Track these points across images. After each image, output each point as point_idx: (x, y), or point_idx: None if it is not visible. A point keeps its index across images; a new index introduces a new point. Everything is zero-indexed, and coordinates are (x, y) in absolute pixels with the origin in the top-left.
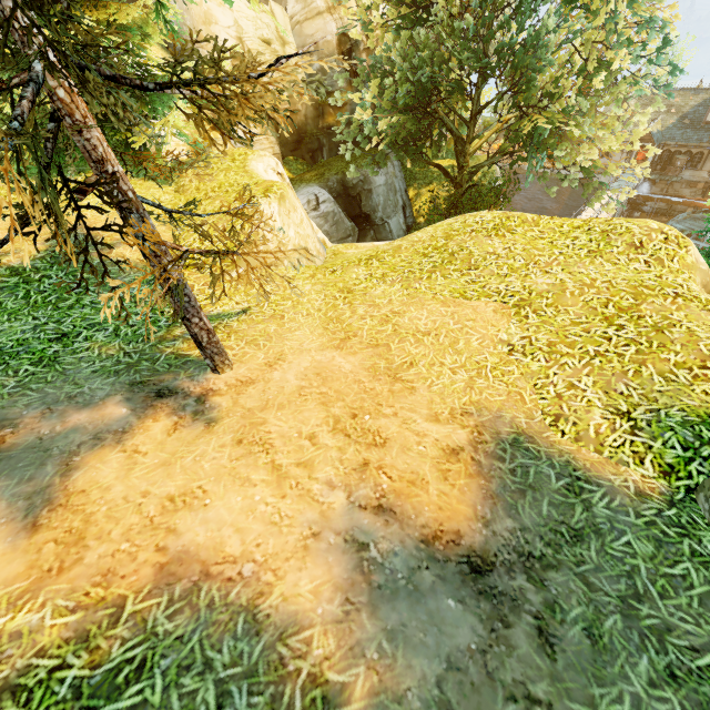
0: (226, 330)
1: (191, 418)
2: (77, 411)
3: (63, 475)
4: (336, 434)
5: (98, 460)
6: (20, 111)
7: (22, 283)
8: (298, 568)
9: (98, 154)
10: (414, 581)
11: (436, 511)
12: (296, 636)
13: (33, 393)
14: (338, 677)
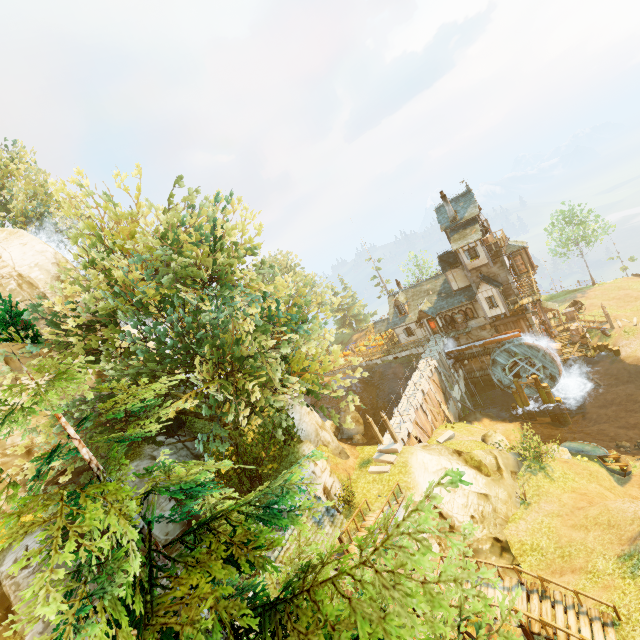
0: None
1: None
2: None
3: None
4: None
5: None
6: None
7: None
8: None
9: None
10: None
11: None
12: None
13: None
14: None
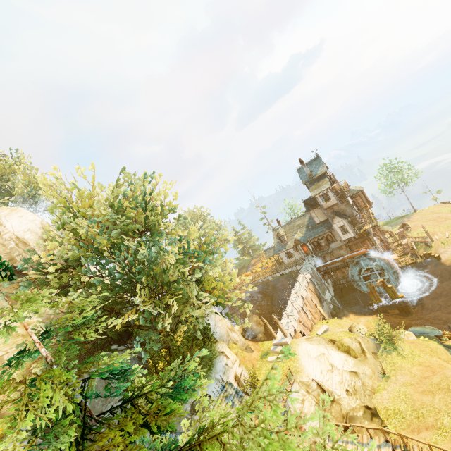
0: None
1: None
2: None
3: None
4: None
5: None
6: None
7: None
8: None
9: None
10: None
11: None
12: None
13: None
14: None
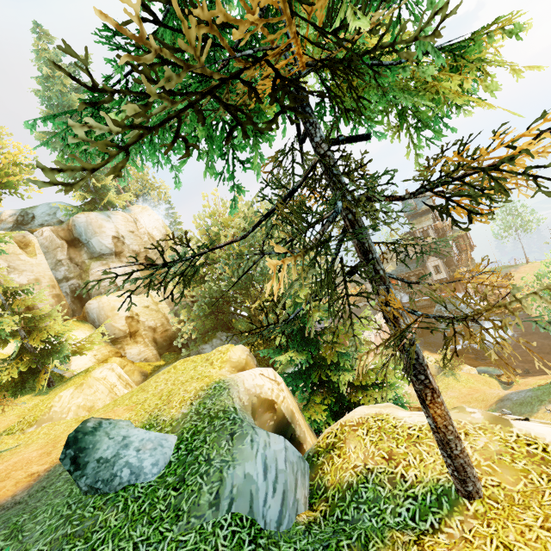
0: None
1: None
2: None
3: None
4: None
5: None
6: None
7: None
8: None
9: None
10: None
11: None
12: None
13: None
14: None
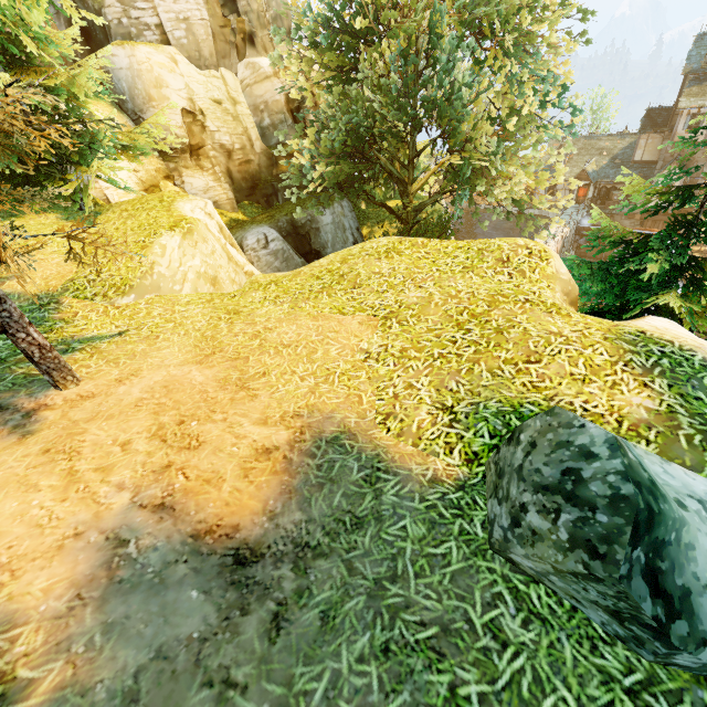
0: (92, 350)
1: (8, 432)
2: None
3: None
4: (153, 440)
5: None
6: None
7: None
8: (42, 567)
9: None
10: (163, 575)
11: (221, 507)
12: (4, 634)
13: None
14: (30, 673)
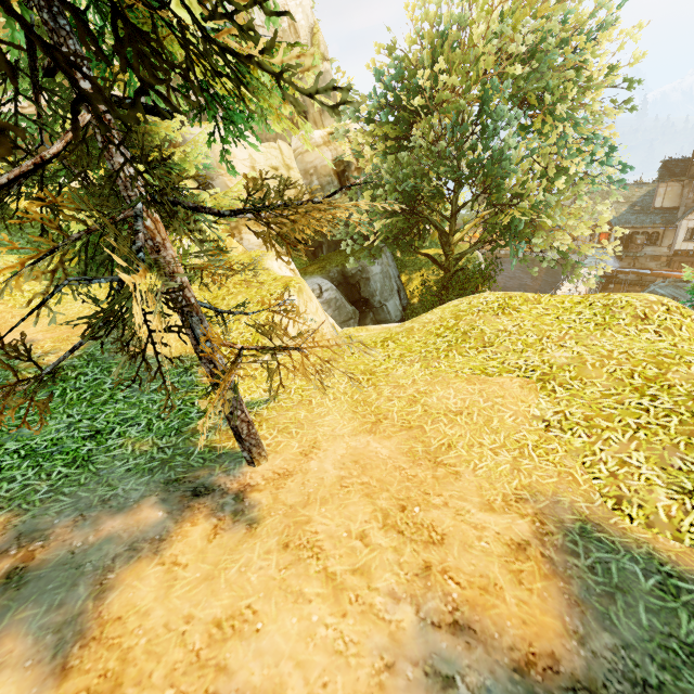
0: (257, 418)
1: (231, 520)
2: (110, 516)
3: (97, 597)
4: (388, 531)
5: (134, 577)
6: (141, 243)
7: (59, 381)
8: None
9: (170, 268)
10: None
11: (520, 627)
12: None
13: (66, 498)
14: None
